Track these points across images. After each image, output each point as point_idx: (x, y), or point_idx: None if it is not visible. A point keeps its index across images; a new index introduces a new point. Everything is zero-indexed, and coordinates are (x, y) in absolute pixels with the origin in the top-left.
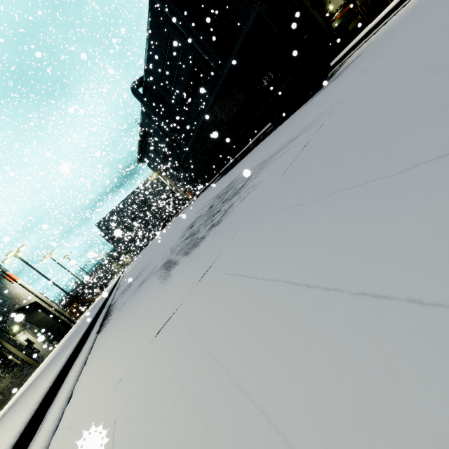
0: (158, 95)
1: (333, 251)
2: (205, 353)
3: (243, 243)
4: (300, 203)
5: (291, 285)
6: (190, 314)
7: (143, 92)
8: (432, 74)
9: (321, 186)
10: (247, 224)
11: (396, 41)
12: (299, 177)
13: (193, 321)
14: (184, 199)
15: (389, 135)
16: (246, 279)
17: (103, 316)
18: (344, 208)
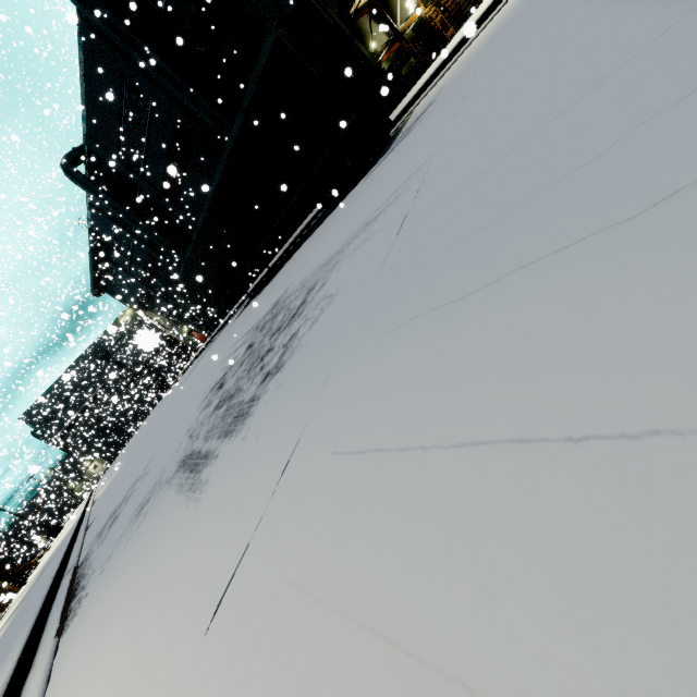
0: (116, 175)
1: (590, 362)
2: (371, 641)
3: (353, 390)
4: (448, 300)
5: (526, 446)
6: (287, 553)
7: (87, 172)
8: (592, 87)
9: (477, 267)
10: (346, 358)
11: (489, 74)
12: (419, 264)
13: (302, 568)
14: (190, 345)
15: (572, 170)
16: (398, 455)
17: (65, 595)
18: (558, 288)
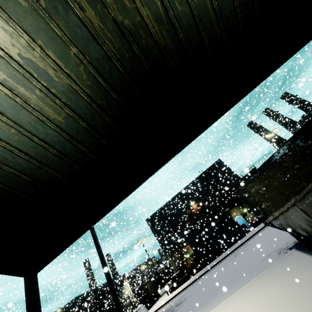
0: None
1: None
2: None
3: None
4: None
5: None
6: None
7: None
8: None
9: None
10: None
11: None
12: None
13: None
14: None
15: None
16: None
17: None
18: None
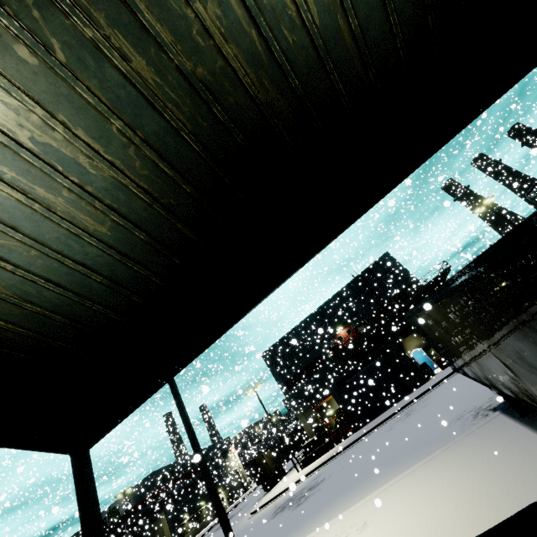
0: None
1: None
2: None
3: None
4: None
5: None
6: None
7: None
8: None
9: None
10: None
11: None
12: None
13: None
14: None
15: None
16: None
17: (211, 529)
18: None
